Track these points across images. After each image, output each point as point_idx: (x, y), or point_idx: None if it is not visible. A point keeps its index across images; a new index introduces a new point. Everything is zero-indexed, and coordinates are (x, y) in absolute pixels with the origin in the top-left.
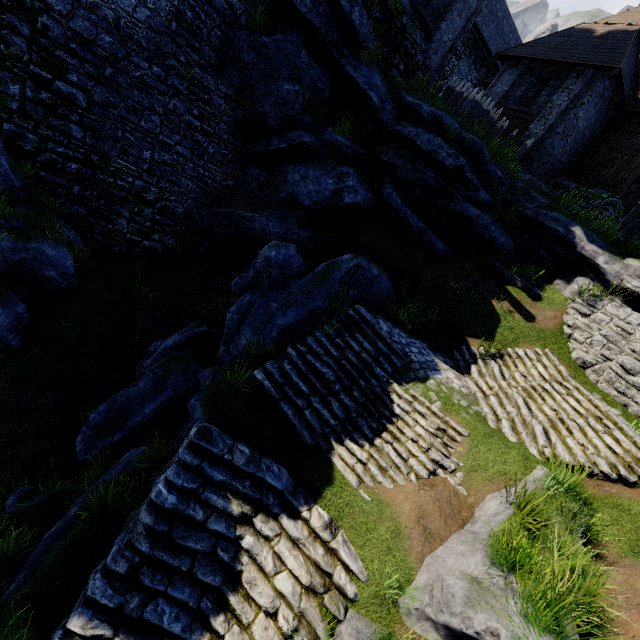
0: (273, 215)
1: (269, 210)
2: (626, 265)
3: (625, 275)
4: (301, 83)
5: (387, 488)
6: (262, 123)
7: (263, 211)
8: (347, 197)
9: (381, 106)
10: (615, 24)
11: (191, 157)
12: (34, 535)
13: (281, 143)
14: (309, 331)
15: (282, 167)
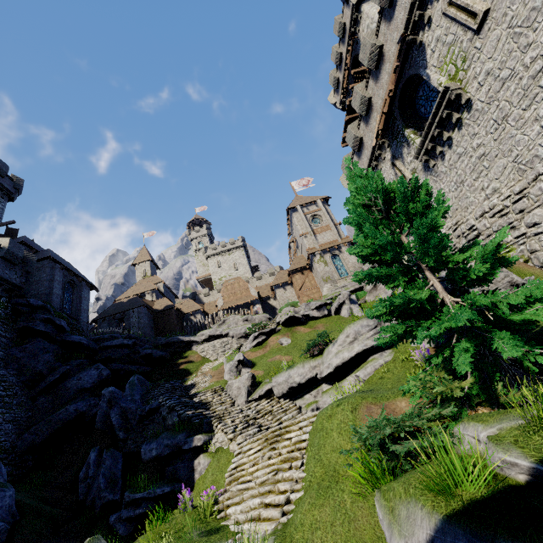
0: (76, 401)
1: (72, 401)
2: (198, 335)
3: (200, 337)
4: (50, 352)
5: (208, 383)
6: (39, 375)
7: (70, 403)
8: (104, 373)
9: (89, 343)
10: (128, 297)
11: (5, 411)
12: (145, 484)
13: (56, 376)
14: (146, 399)
15: (59, 386)
